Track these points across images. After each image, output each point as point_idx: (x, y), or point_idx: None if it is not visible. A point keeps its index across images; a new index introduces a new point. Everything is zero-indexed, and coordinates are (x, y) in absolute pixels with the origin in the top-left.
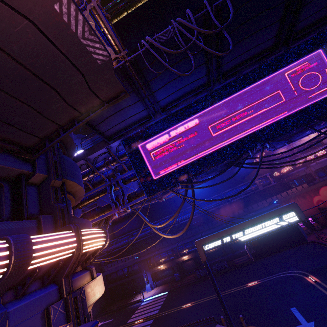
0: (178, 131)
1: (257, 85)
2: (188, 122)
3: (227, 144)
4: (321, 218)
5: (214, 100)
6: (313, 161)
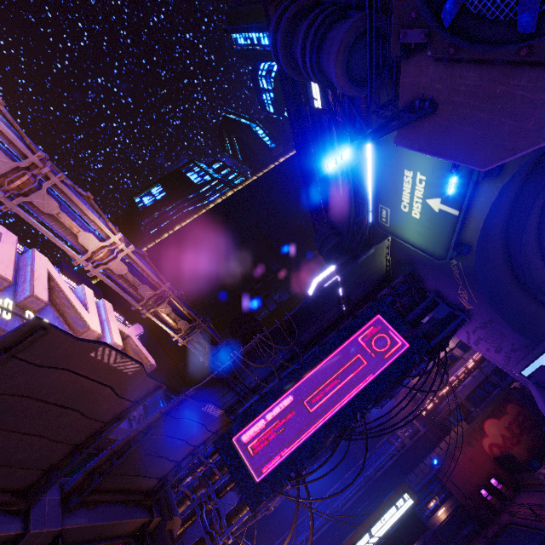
0: (273, 412)
1: (338, 352)
2: (283, 401)
3: (328, 419)
4: (506, 474)
5: (303, 372)
6: (458, 384)
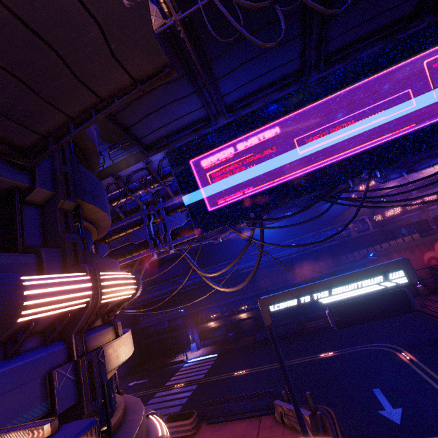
0: (248, 143)
1: (376, 78)
2: (265, 131)
3: (319, 168)
4: (430, 281)
5: (308, 99)
6: (434, 204)
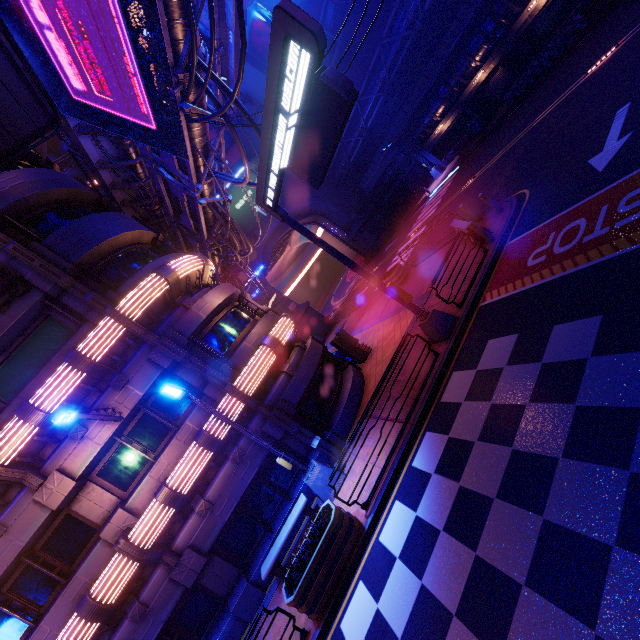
0: (33, 0)
1: None
2: None
3: None
4: None
5: None
6: None
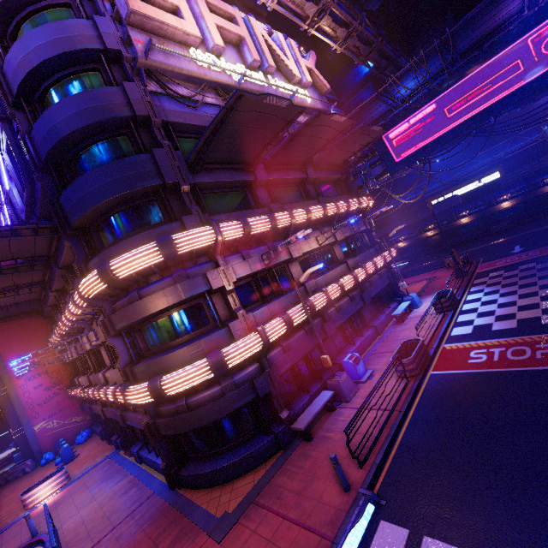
0: (416, 118)
1: (496, 58)
2: (426, 109)
3: (461, 123)
4: None
5: (452, 83)
6: None
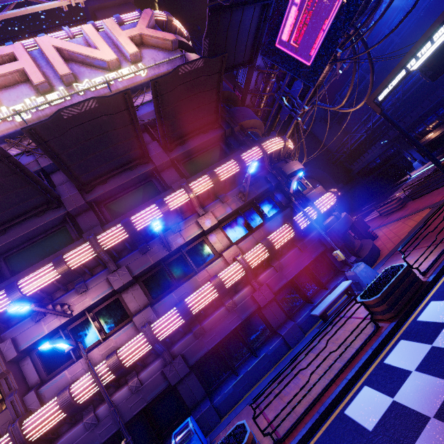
0: None
1: None
2: None
3: None
4: None
5: None
6: None
